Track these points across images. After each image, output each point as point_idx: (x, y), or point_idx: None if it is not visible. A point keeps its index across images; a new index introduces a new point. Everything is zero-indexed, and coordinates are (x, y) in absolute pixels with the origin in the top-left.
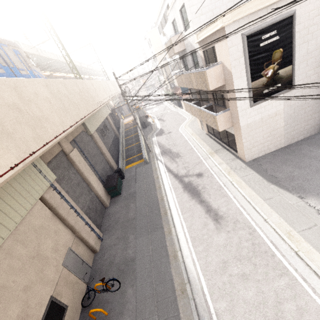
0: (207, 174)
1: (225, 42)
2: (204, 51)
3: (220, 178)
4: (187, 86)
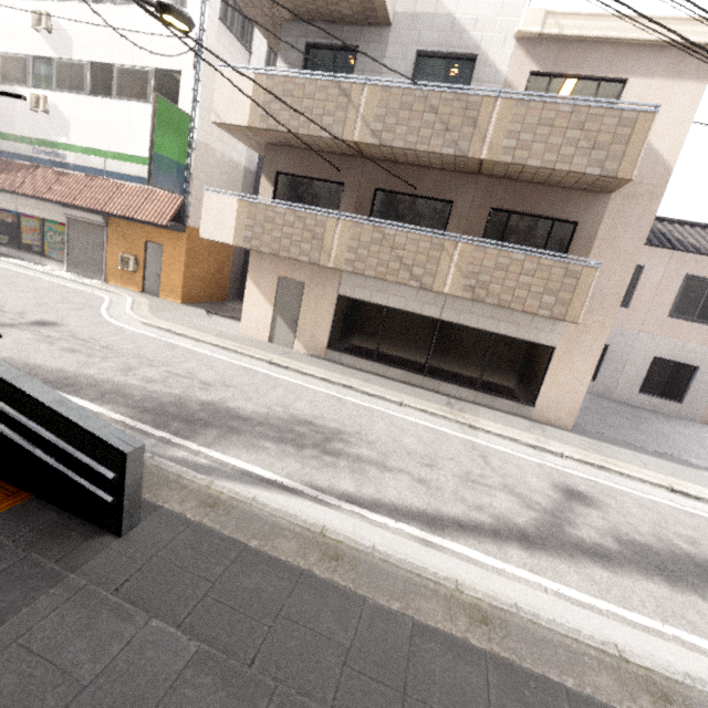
0: (582, 483)
1: (695, 88)
2: (533, 78)
3: (628, 485)
4: (388, 140)
